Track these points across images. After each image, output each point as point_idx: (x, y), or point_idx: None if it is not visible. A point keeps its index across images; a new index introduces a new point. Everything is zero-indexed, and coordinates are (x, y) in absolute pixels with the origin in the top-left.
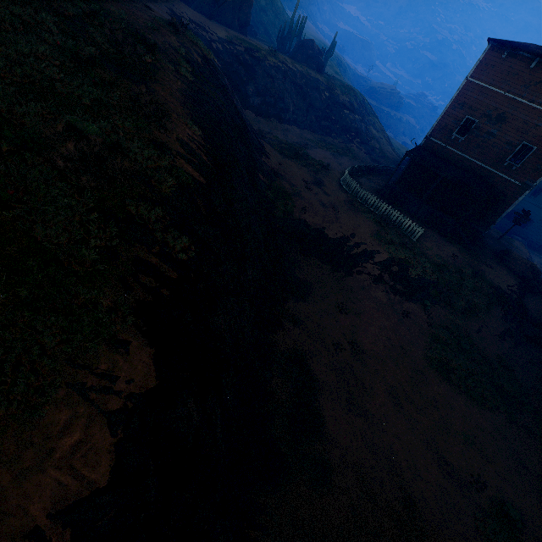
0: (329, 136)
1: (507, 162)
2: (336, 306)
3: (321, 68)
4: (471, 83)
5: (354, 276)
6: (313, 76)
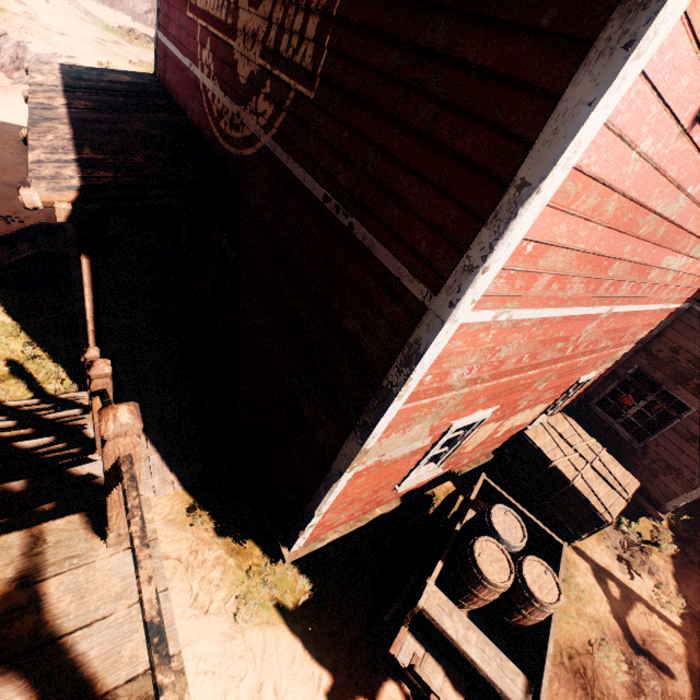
0: None
1: None
2: None
3: None
4: None
5: None
6: None
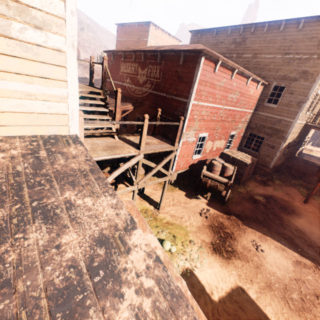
0: None
1: None
2: None
3: None
4: (118, 40)
5: None
6: None
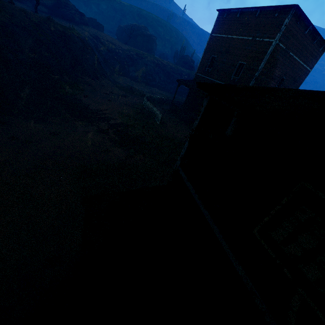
0: (180, 96)
1: (232, 77)
2: (52, 132)
3: (191, 68)
4: (212, 36)
5: (88, 127)
6: (180, 69)
